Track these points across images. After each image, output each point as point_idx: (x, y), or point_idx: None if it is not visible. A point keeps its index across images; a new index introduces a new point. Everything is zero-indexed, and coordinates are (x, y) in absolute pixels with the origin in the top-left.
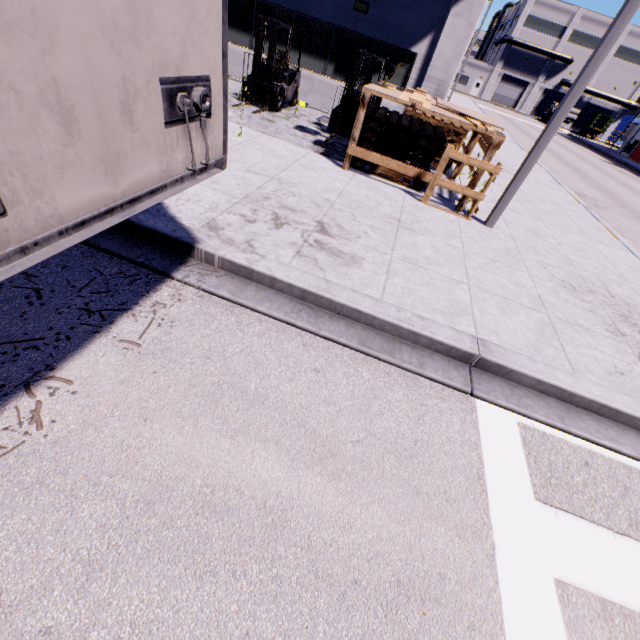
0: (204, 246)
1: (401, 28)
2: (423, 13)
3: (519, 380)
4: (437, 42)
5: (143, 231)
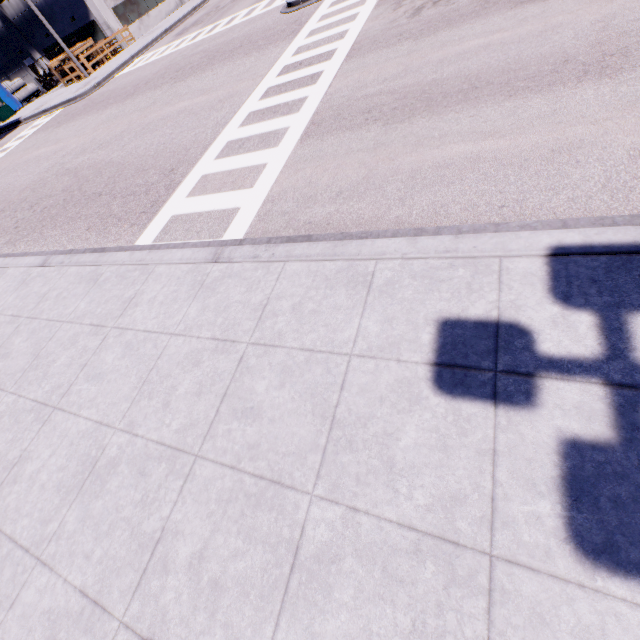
0: (21, 120)
1: (84, 16)
2: (83, 6)
3: (50, 110)
4: (92, 12)
5: (17, 123)
